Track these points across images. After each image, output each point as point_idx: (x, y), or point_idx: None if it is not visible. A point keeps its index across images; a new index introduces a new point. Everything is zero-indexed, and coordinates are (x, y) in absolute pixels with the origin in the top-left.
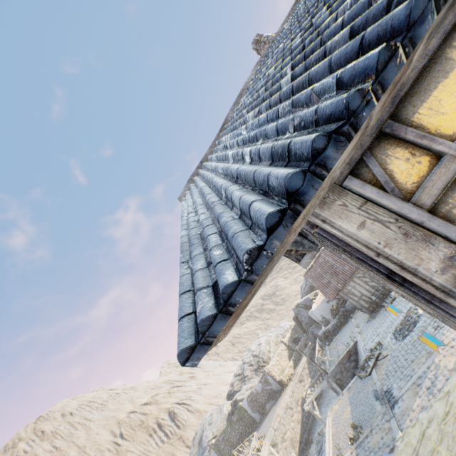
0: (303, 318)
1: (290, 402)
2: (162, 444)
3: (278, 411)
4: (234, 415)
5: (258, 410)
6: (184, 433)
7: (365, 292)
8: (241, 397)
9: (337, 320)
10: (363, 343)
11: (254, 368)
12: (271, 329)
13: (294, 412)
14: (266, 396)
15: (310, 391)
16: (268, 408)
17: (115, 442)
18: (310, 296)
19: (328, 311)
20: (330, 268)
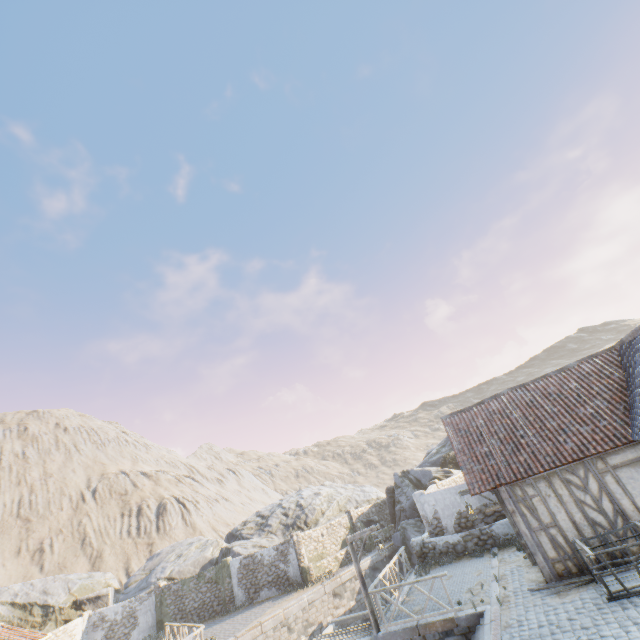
0: (403, 499)
1: (294, 618)
2: (127, 536)
3: (266, 618)
4: (211, 569)
5: (247, 588)
6: (159, 542)
7: (565, 523)
8: (239, 551)
9: (460, 540)
10: (501, 635)
11: (286, 522)
12: (348, 485)
13: (291, 639)
14: (272, 577)
15: (329, 633)
16: (263, 597)
17: (83, 494)
18: (434, 471)
19: (451, 512)
20: (508, 431)
